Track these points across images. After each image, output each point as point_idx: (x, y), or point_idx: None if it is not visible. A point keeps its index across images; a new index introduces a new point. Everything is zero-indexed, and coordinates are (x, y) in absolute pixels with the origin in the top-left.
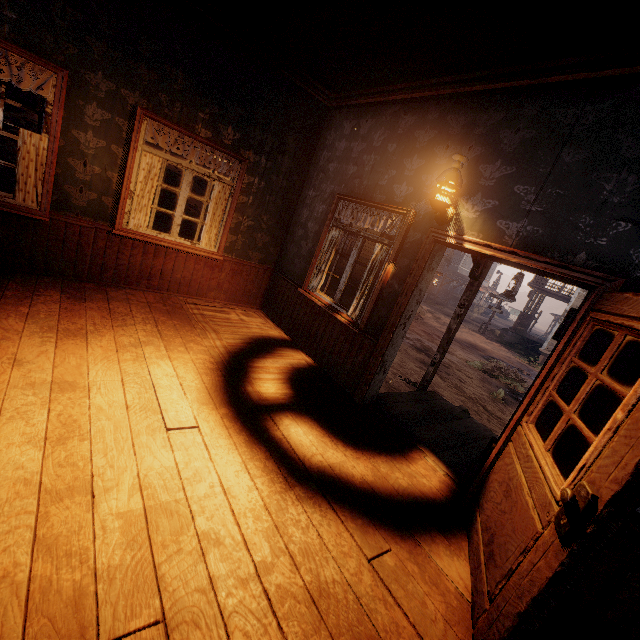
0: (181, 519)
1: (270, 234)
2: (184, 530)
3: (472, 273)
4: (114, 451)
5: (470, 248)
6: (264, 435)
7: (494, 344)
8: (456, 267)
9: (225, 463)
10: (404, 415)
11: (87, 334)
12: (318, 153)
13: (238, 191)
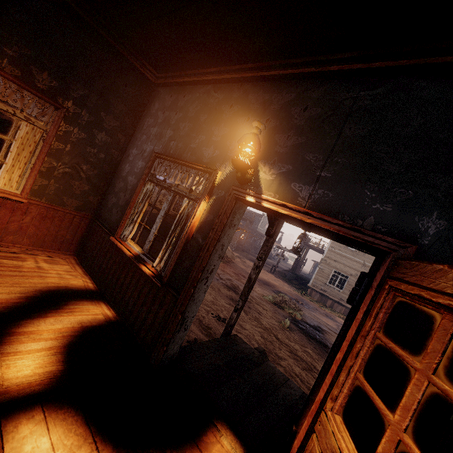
0: None
1: (90, 183)
2: None
3: (268, 231)
4: None
5: (268, 207)
6: None
7: (280, 281)
8: (256, 227)
9: None
10: (205, 373)
11: None
12: (143, 119)
13: (52, 136)
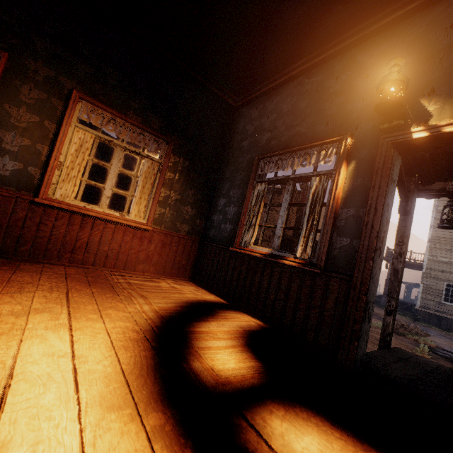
0: None
1: (195, 207)
2: None
3: (402, 208)
4: None
5: None
6: None
7: (376, 308)
8: None
9: None
10: (411, 382)
11: None
12: (231, 140)
13: (165, 167)
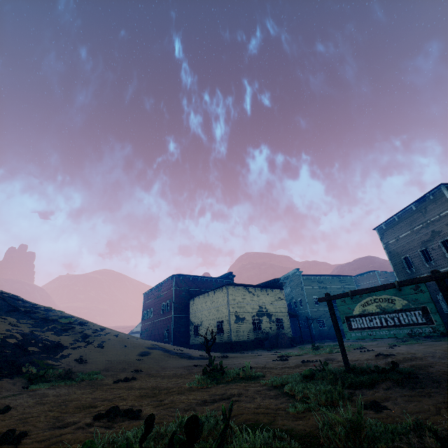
0: None
1: None
2: None
3: None
4: None
5: None
6: None
7: None
8: None
9: None
10: None
11: None
12: None
13: None
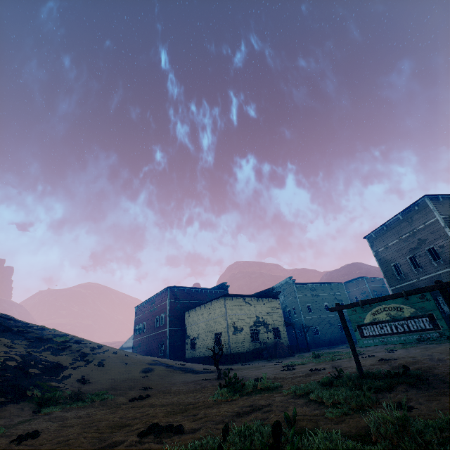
0: None
1: None
2: None
3: None
4: None
5: None
6: None
7: None
8: None
9: None
10: None
11: None
12: None
13: None
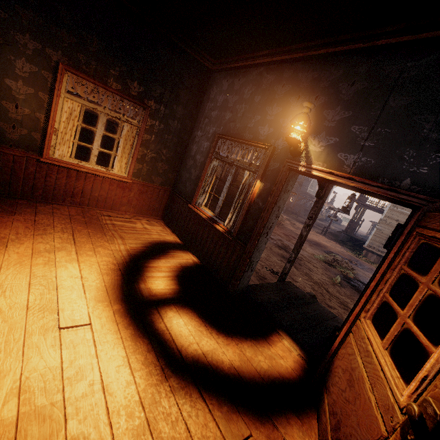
0: (52, 425)
1: (168, 163)
2: (52, 438)
3: (318, 194)
4: (1, 354)
5: (317, 175)
6: (149, 328)
7: (332, 242)
8: (306, 189)
9: (108, 359)
10: (267, 303)
11: (7, 242)
12: (204, 104)
13: (143, 131)
